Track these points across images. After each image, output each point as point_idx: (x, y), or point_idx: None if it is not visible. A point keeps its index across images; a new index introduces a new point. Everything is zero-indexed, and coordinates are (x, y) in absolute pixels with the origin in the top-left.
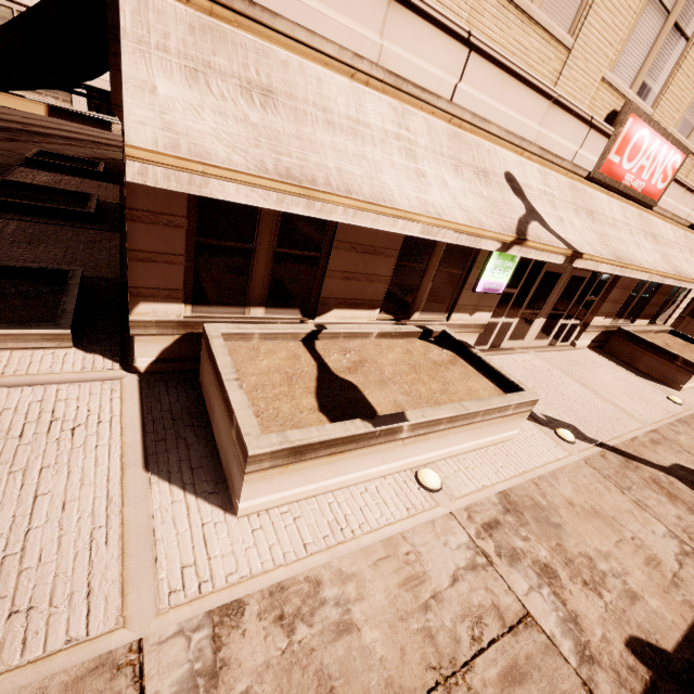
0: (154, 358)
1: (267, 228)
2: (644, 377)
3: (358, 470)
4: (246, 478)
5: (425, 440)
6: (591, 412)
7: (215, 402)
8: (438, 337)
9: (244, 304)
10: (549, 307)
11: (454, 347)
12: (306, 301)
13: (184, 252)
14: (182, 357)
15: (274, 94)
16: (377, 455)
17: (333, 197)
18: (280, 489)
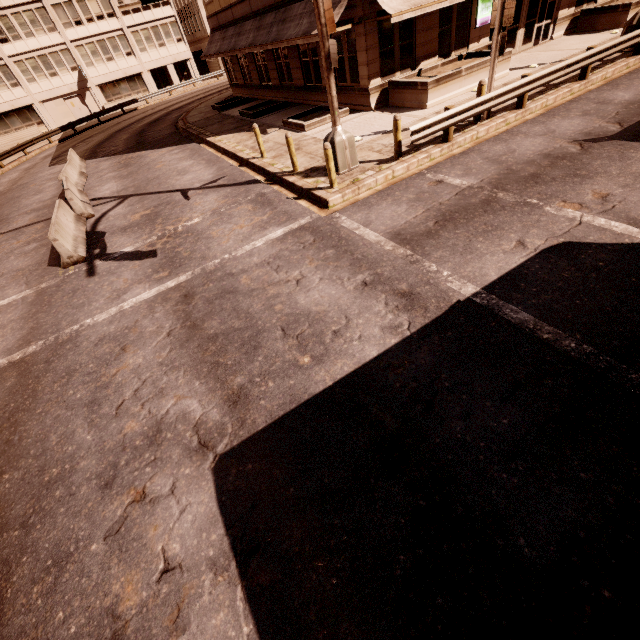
0: (375, 104)
1: (396, 37)
2: (600, 32)
3: (453, 91)
4: (428, 92)
5: (471, 77)
6: (551, 57)
7: (405, 96)
8: (466, 58)
9: (394, 72)
10: (523, 20)
11: (474, 57)
12: (411, 64)
13: (378, 57)
14: (381, 101)
15: None
16: (457, 84)
17: (426, 6)
18: (435, 98)
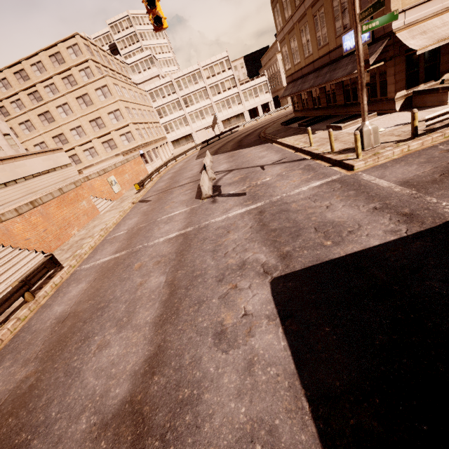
0: (399, 107)
1: (421, 62)
2: None
3: None
4: (448, 93)
5: None
6: None
7: (426, 99)
8: None
9: (418, 85)
10: None
11: None
12: (435, 77)
13: (404, 77)
14: (405, 105)
15: (425, 31)
16: None
17: (448, 37)
18: None
